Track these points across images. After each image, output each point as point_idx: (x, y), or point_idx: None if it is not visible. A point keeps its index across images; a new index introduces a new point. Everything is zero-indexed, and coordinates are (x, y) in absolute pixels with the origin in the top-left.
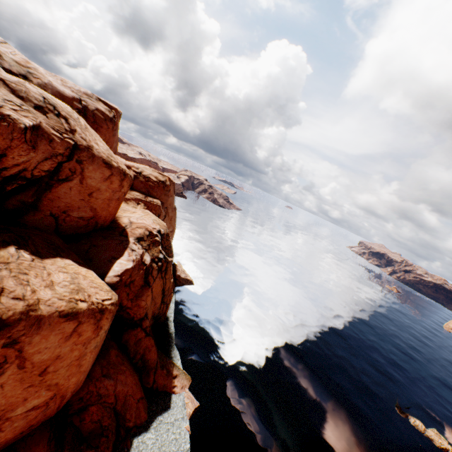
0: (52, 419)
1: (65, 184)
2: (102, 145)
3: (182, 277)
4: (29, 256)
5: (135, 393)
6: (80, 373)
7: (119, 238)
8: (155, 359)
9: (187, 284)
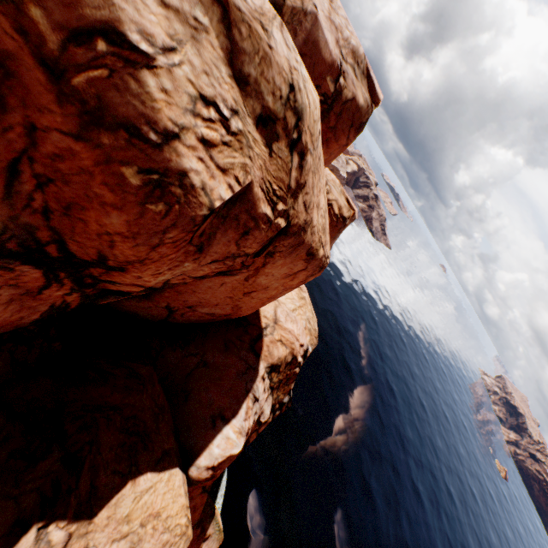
0: None
1: (217, 277)
2: (322, 201)
3: None
4: (63, 530)
5: None
6: None
7: (246, 355)
8: (195, 520)
9: None
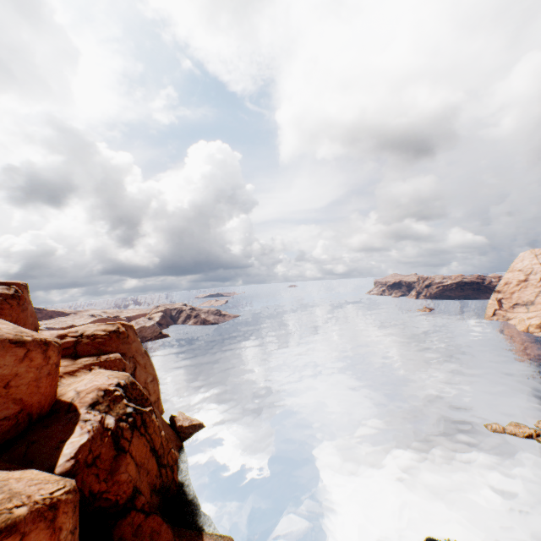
0: None
1: None
2: (5, 326)
3: (186, 425)
4: None
5: None
6: None
7: (66, 417)
8: (170, 540)
9: (197, 431)
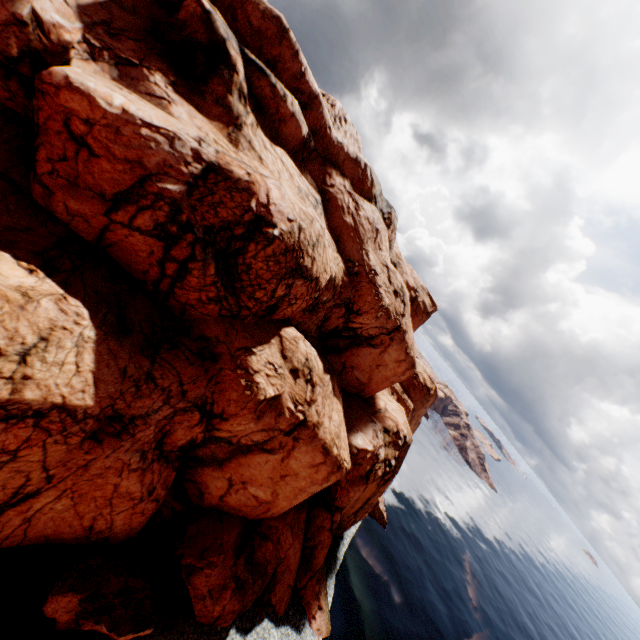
0: (247, 520)
1: (369, 348)
2: (411, 332)
3: (380, 506)
4: (331, 387)
5: (292, 573)
6: (290, 503)
7: (371, 416)
8: (319, 563)
9: (378, 521)
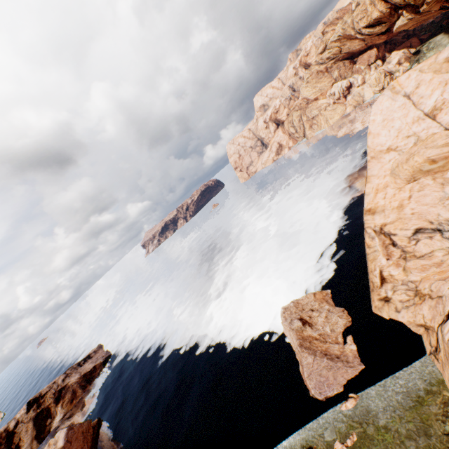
0: None
1: None
2: None
3: None
4: None
5: None
6: None
7: None
8: None
9: None
